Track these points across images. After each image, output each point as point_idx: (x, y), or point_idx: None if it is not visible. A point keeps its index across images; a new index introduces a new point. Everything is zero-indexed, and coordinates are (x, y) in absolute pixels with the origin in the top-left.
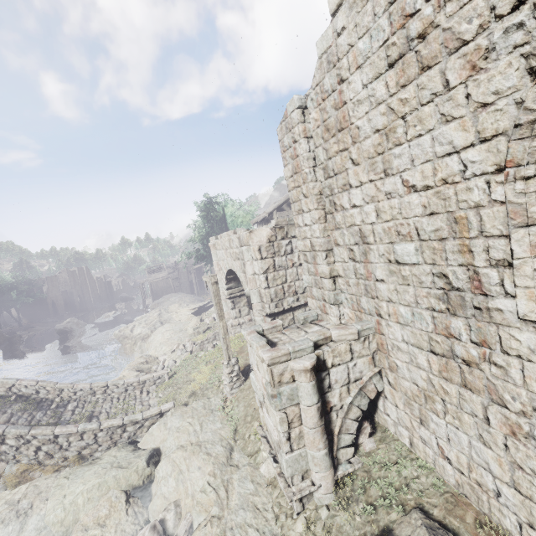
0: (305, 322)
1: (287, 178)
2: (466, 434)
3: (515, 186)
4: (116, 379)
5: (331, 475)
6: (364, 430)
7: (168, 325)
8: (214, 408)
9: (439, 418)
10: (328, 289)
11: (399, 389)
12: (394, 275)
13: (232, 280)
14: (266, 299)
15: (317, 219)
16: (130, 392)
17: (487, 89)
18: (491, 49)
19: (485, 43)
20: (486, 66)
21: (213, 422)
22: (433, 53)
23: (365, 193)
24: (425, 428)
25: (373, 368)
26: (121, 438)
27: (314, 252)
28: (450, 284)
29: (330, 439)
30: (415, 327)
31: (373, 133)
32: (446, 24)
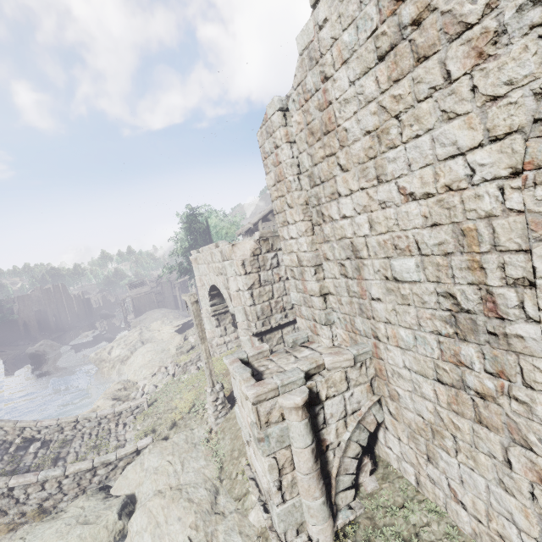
0: (294, 344)
1: (270, 187)
2: (482, 477)
3: (535, 192)
4: (89, 411)
5: (330, 526)
6: (365, 467)
7: (150, 345)
8: (198, 441)
9: (449, 456)
10: (319, 308)
11: (401, 420)
12: (391, 294)
13: (216, 296)
14: (252, 317)
15: (304, 231)
16: (104, 425)
17: (498, 79)
18: (501, 32)
19: (494, 25)
20: (495, 52)
21: (196, 459)
22: (430, 40)
23: (356, 203)
24: (434, 466)
25: (372, 397)
26: (91, 483)
27: (302, 267)
28: (458, 305)
29: (327, 483)
30: (419, 353)
31: (362, 135)
32: (445, 6)
